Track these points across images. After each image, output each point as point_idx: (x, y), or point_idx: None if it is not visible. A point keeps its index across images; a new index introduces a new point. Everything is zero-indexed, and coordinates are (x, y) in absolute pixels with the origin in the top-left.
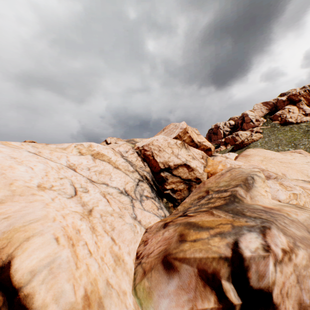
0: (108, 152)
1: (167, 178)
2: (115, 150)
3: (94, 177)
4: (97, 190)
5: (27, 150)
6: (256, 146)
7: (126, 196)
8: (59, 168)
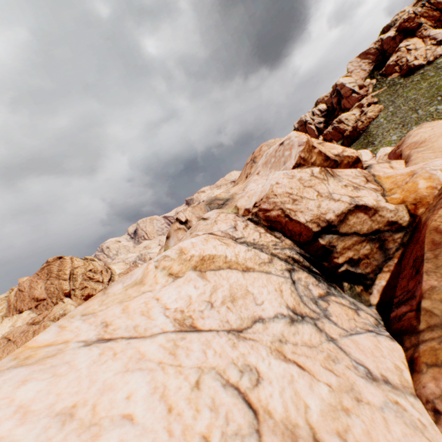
0: (214, 247)
1: (333, 246)
2: (216, 234)
3: (230, 316)
4: (263, 351)
5: (79, 341)
6: (380, 125)
7: (303, 324)
8: (172, 353)
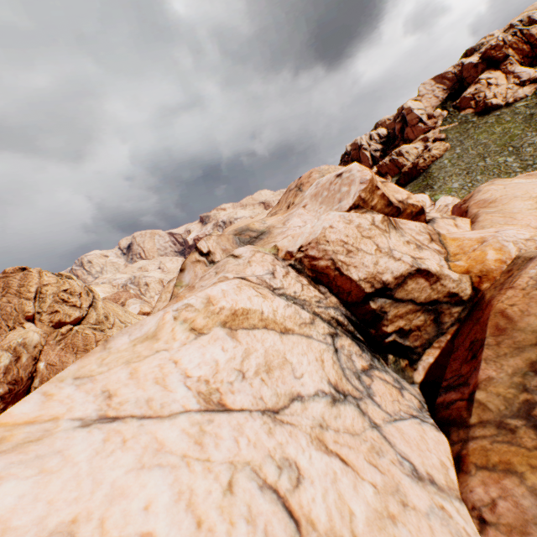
0: (249, 298)
1: (384, 312)
2: (251, 280)
3: (265, 391)
4: (303, 440)
5: (74, 419)
6: (443, 167)
7: (345, 405)
8: (198, 442)
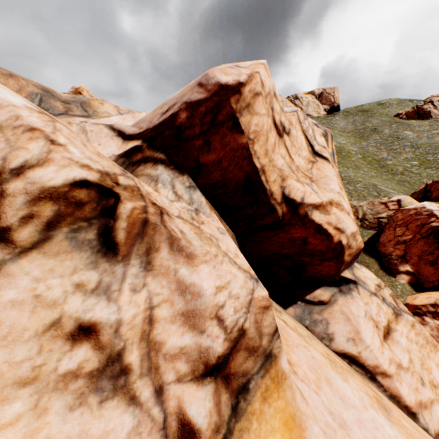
0: None
1: None
2: None
3: None
4: None
5: None
6: None
7: None
8: None
